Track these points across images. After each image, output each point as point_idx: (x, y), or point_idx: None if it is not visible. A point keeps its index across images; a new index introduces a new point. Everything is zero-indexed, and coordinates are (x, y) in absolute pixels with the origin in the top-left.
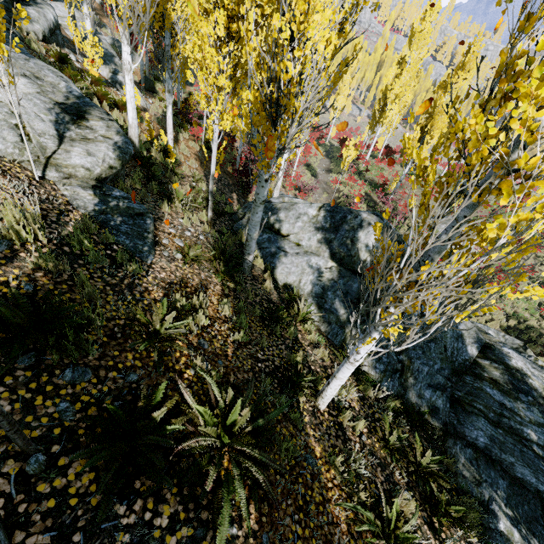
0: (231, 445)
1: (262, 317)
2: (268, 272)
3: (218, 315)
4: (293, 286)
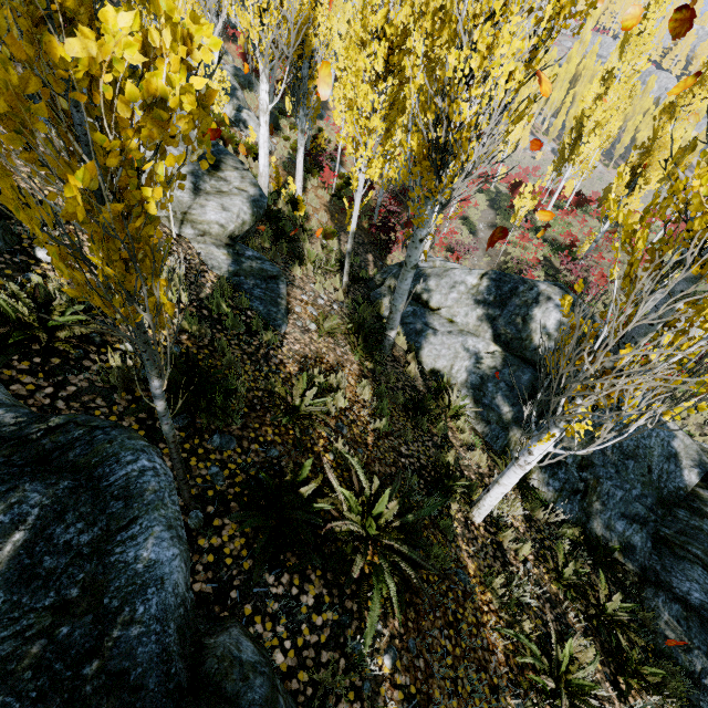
0: (377, 538)
1: (405, 406)
2: (412, 353)
3: (357, 398)
4: (443, 373)
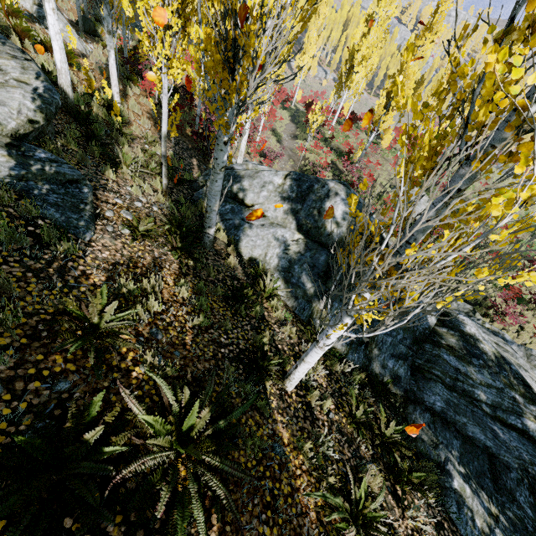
0: (188, 454)
1: (225, 296)
2: (231, 246)
3: (175, 298)
4: (259, 260)
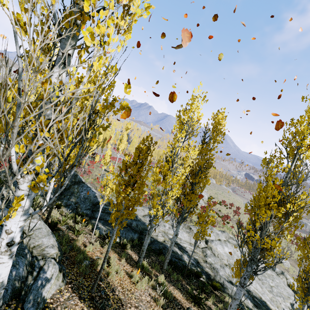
0: None
1: None
2: None
3: None
4: None
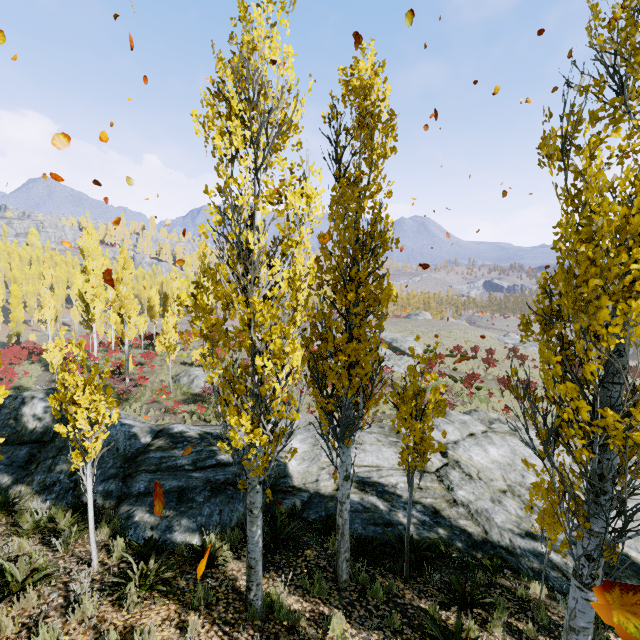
0: None
1: None
2: None
3: None
4: None
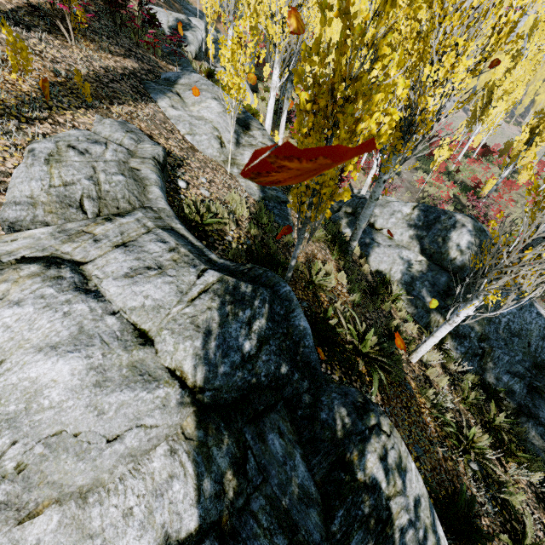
0: (367, 354)
1: (364, 291)
2: (364, 258)
3: (338, 282)
4: (384, 273)
